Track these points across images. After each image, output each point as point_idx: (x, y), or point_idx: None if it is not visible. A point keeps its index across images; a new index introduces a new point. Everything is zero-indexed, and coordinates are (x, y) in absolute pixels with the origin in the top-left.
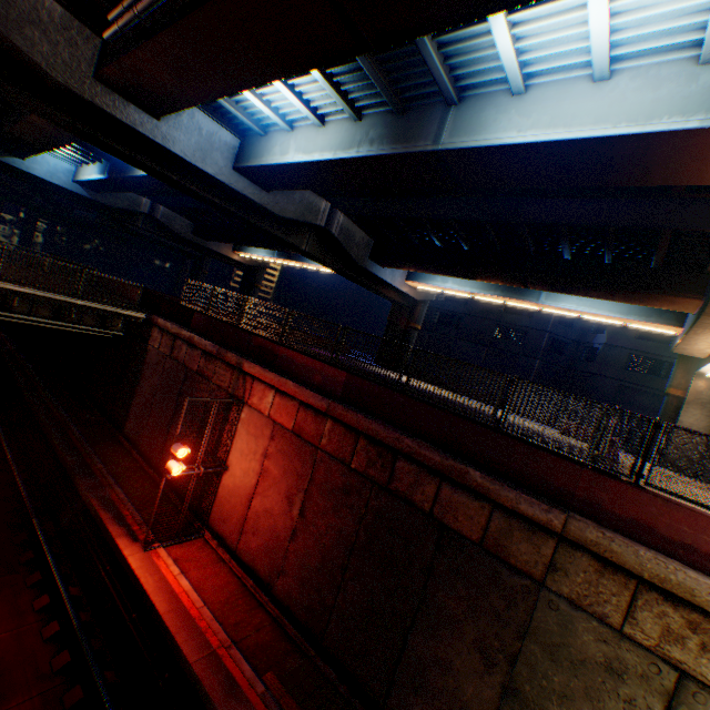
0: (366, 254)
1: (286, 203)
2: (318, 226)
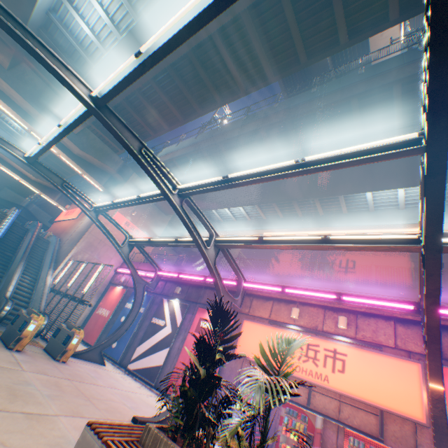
0: (48, 220)
1: (8, 196)
2: (24, 206)
